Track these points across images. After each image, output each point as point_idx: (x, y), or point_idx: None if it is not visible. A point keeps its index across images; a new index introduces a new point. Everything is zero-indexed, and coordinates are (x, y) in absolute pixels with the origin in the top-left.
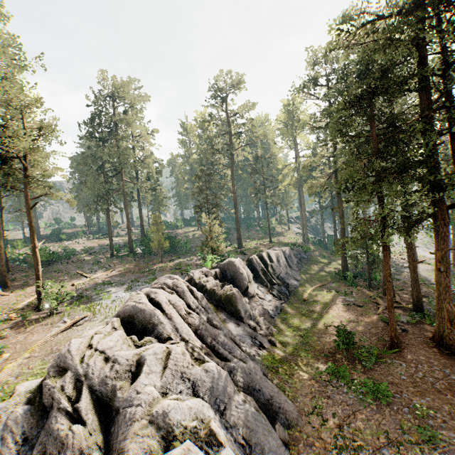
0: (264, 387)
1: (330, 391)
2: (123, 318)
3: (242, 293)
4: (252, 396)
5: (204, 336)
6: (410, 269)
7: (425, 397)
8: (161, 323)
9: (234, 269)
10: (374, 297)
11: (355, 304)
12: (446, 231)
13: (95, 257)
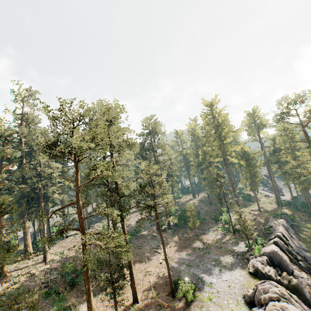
0: None
1: None
2: None
3: (289, 275)
4: None
5: None
6: None
7: None
8: None
9: (279, 257)
10: None
11: None
12: None
13: (149, 232)
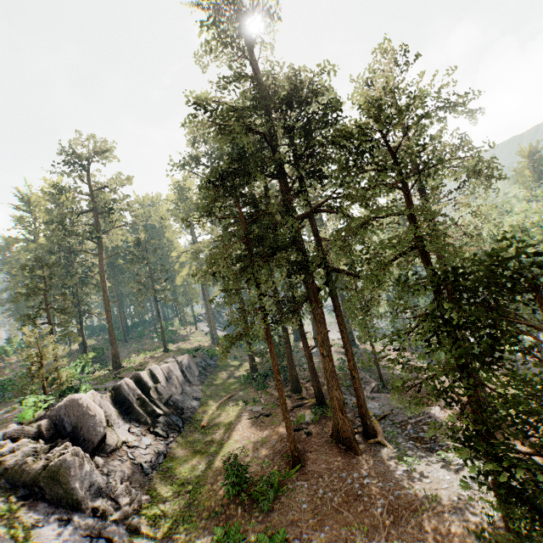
0: None
1: None
2: None
3: (93, 450)
4: None
5: None
6: (307, 357)
7: (325, 527)
8: None
9: (80, 412)
10: None
11: (263, 414)
12: (321, 313)
13: None
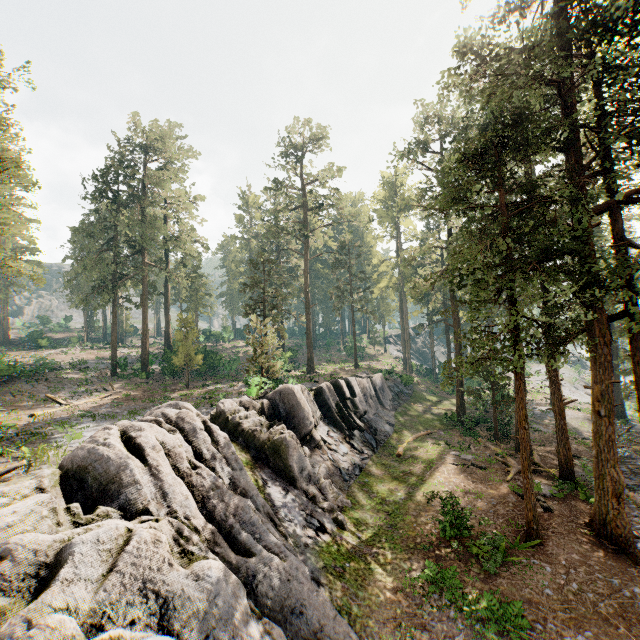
0: (311, 607)
1: (427, 614)
2: (67, 470)
3: (301, 439)
4: (286, 624)
5: (215, 509)
6: (555, 412)
7: (584, 630)
8: (136, 483)
9: (292, 401)
10: (502, 455)
11: (474, 465)
12: (607, 354)
13: (86, 375)
